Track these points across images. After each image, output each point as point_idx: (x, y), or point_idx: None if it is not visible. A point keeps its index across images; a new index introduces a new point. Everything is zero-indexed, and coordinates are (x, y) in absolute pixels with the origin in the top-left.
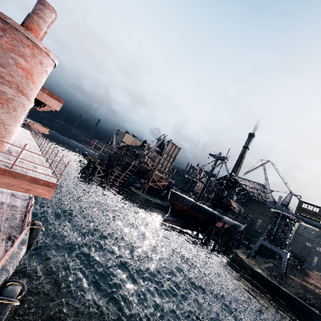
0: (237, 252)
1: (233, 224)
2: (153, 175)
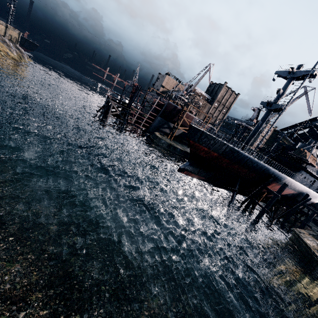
0: (301, 233)
1: (304, 191)
2: (183, 117)
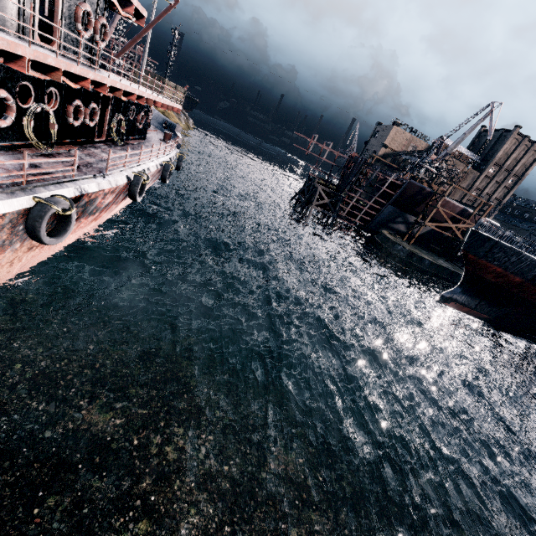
0: None
1: None
2: (437, 205)
